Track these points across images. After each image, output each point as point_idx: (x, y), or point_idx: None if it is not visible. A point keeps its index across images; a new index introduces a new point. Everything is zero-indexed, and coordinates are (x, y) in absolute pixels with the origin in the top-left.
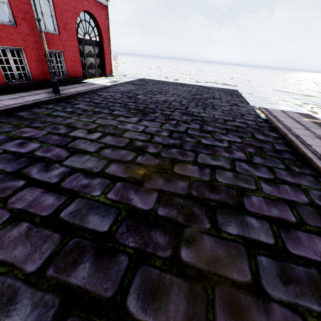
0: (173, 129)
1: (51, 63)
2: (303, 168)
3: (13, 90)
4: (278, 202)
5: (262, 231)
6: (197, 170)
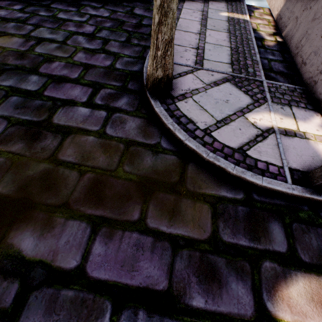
0: (35, 1)
1: None
2: (144, 41)
3: None
4: (76, 66)
5: (34, 84)
6: (21, 43)
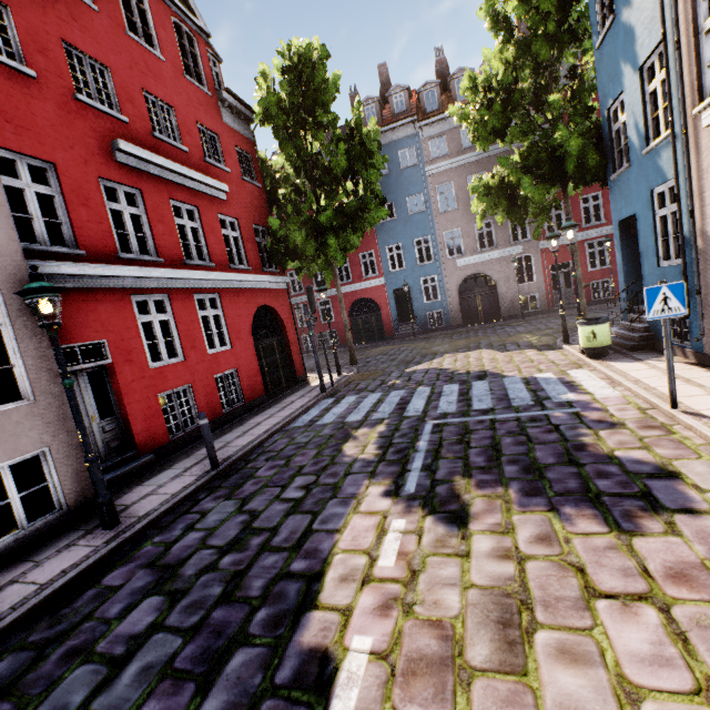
0: None
1: (612, 286)
2: None
3: (594, 304)
4: None
5: None
6: None
